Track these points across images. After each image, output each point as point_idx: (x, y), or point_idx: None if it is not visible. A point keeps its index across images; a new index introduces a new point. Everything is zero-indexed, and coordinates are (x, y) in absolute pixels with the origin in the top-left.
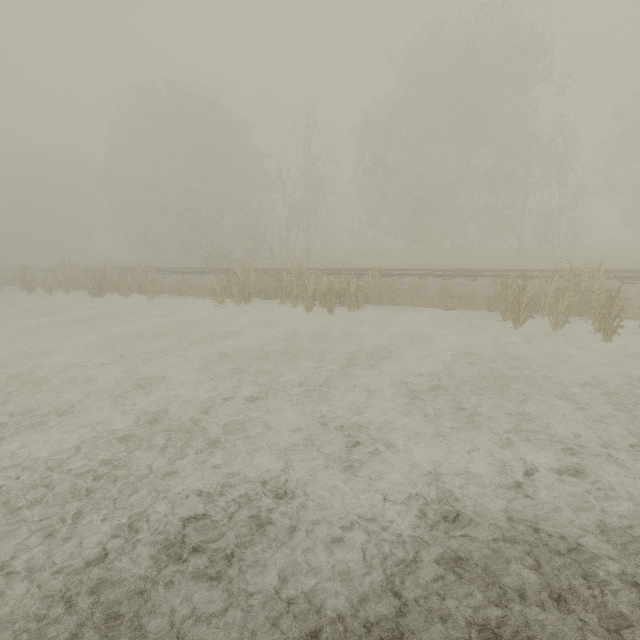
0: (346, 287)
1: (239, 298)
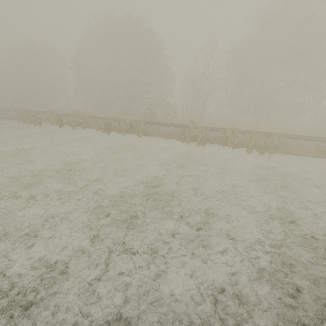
0: (272, 142)
1: (199, 142)
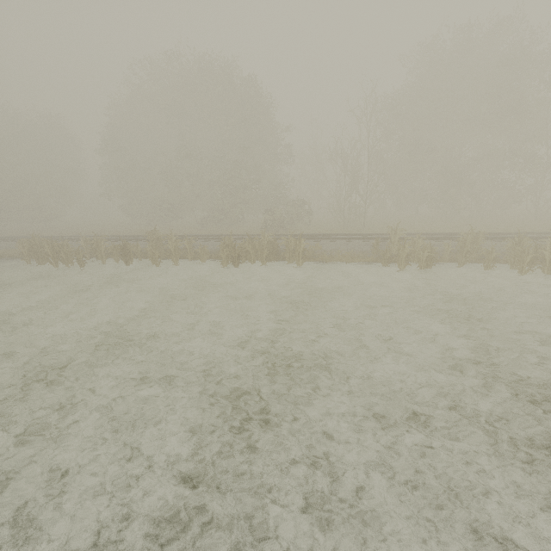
0: None
1: (423, 263)
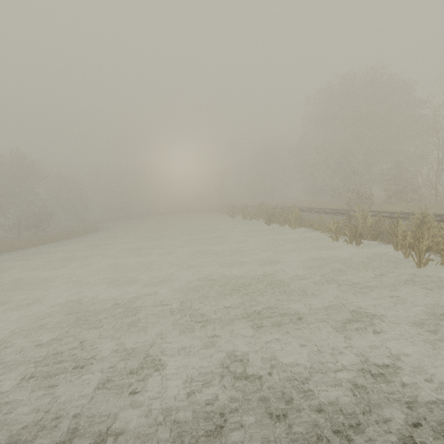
0: None
1: (350, 239)
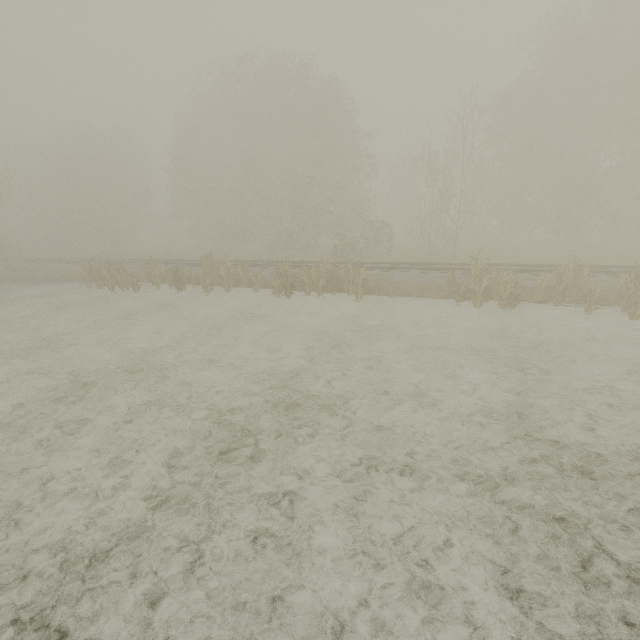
0: None
1: (504, 301)
